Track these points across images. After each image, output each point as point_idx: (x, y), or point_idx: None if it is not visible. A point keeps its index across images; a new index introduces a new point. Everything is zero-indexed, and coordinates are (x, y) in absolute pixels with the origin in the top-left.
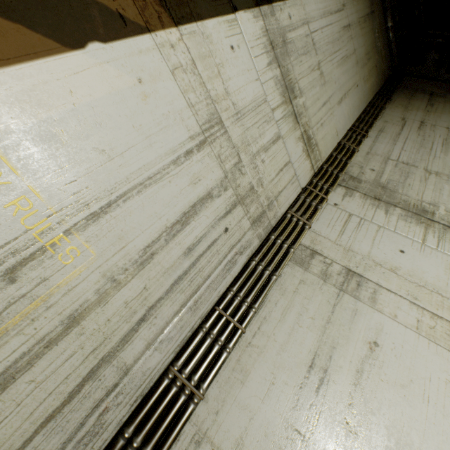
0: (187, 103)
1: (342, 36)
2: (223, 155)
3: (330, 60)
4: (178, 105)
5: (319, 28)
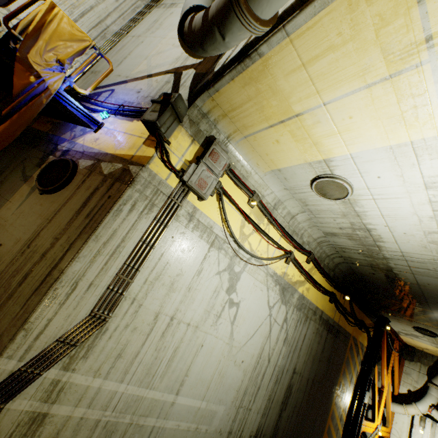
0: None
1: None
2: None
3: None
4: None
5: None
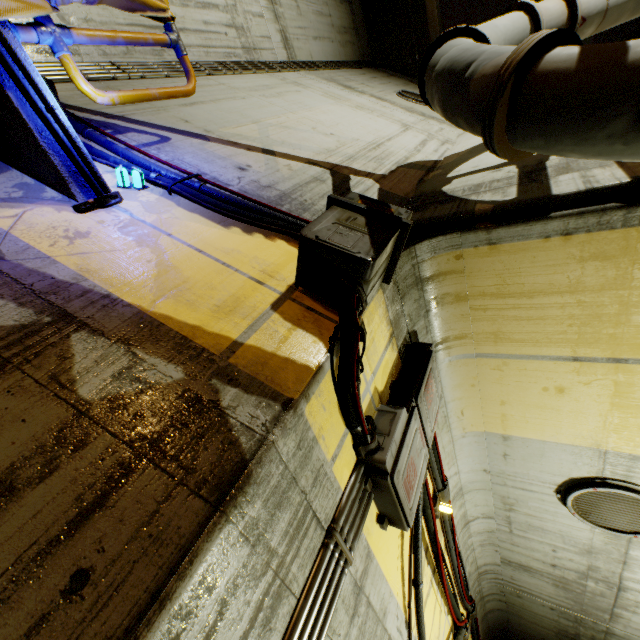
0: None
1: None
2: None
3: (306, 5)
4: None
5: None
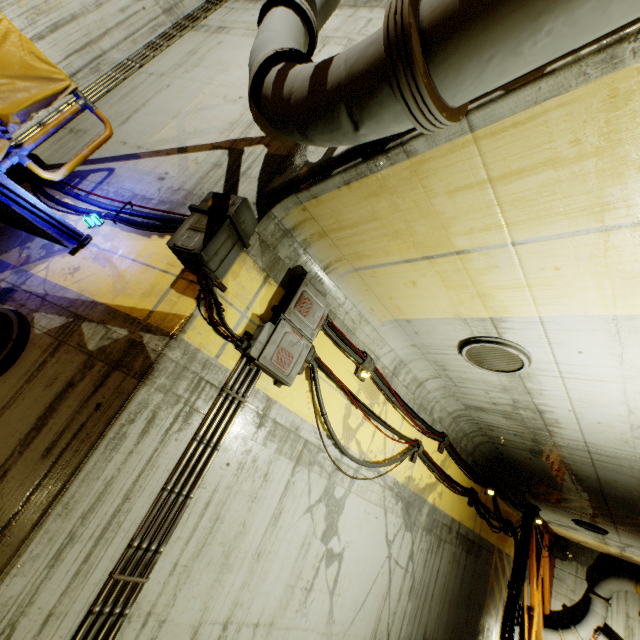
0: None
1: None
2: None
3: None
4: None
5: None
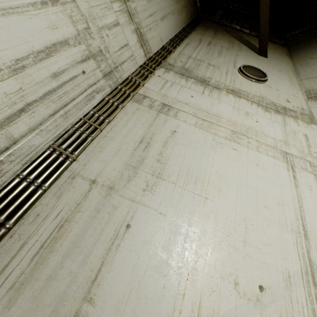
0: None
1: None
2: (74, 17)
3: None
4: None
5: None
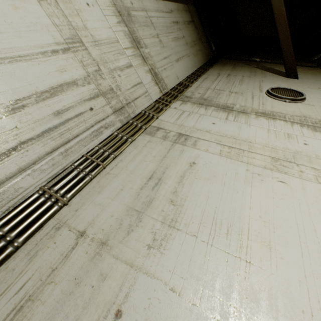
0: (52, 22)
1: (173, 26)
2: (85, 62)
3: (166, 36)
4: (44, 21)
5: (155, 16)
